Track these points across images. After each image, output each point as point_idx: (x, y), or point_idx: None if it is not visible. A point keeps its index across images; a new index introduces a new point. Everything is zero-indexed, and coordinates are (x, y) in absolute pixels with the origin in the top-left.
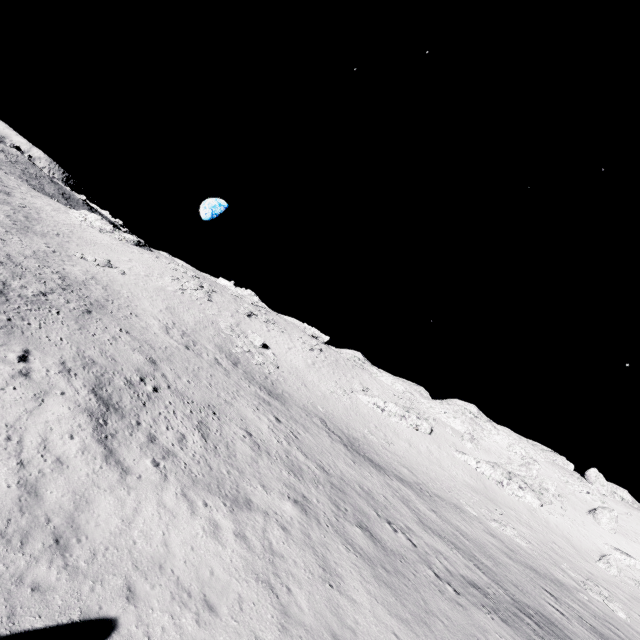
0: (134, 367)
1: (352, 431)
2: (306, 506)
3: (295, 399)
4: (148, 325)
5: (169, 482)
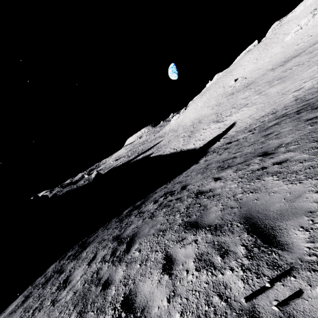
0: (215, 117)
1: (287, 56)
2: (261, 92)
3: (257, 77)
4: (209, 113)
5: (233, 115)
